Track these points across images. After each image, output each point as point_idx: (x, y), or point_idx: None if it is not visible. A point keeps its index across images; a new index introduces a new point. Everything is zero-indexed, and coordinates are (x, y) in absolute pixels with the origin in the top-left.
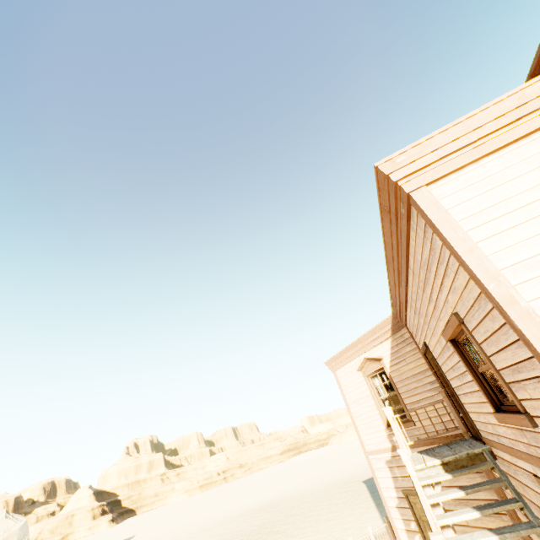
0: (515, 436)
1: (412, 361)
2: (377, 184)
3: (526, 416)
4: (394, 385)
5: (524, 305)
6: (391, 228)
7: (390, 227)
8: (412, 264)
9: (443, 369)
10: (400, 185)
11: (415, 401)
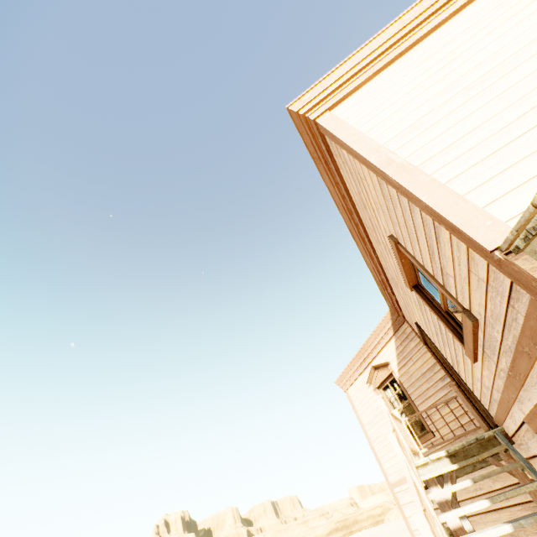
0: (490, 371)
1: (418, 358)
2: (297, 129)
3: (464, 312)
4: (405, 391)
5: (399, 161)
6: (330, 179)
7: (328, 178)
8: (361, 216)
9: (438, 347)
10: (307, 116)
11: (430, 405)
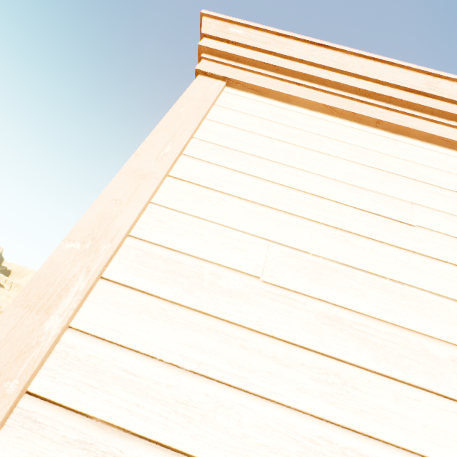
0: None
1: None
2: None
3: None
4: None
5: (50, 327)
6: None
7: None
8: None
9: None
10: (202, 57)
11: None
